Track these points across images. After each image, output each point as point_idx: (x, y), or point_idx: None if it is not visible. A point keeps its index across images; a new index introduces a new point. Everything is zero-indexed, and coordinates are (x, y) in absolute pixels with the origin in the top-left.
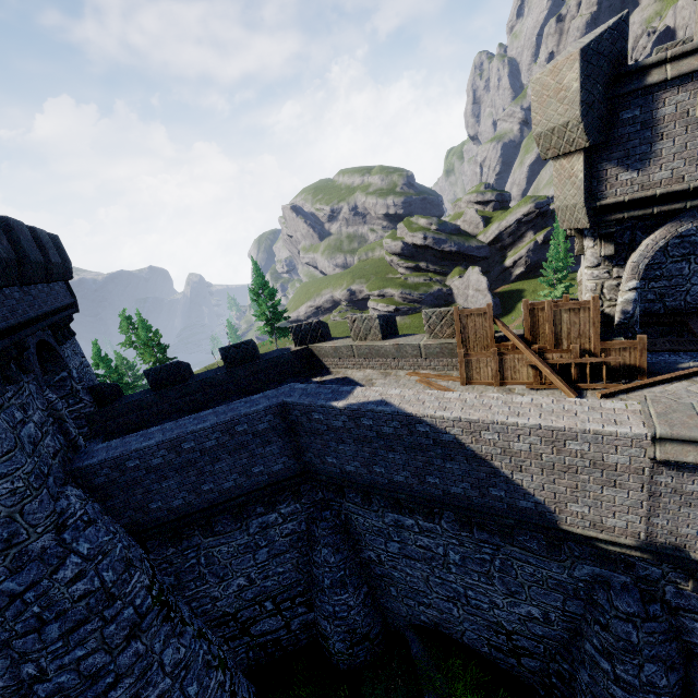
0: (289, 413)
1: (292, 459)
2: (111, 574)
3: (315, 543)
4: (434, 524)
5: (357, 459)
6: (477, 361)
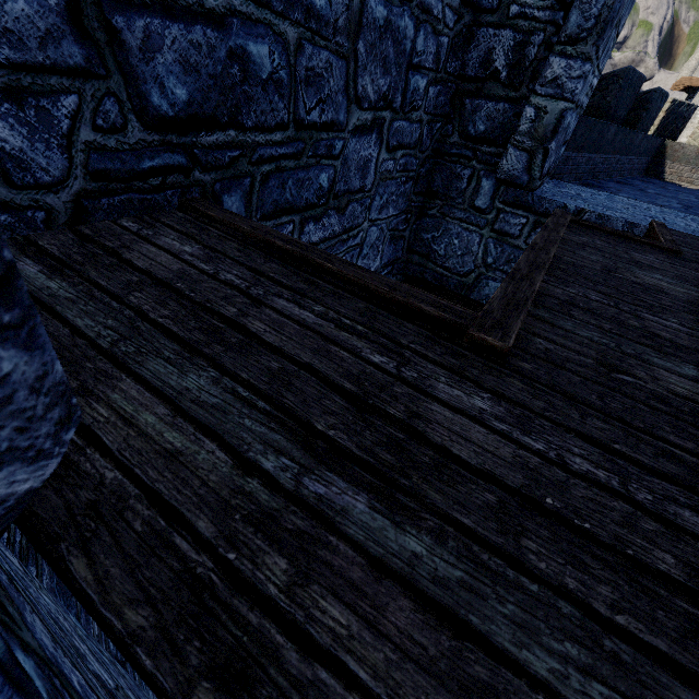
0: None
1: None
2: None
3: None
4: None
5: None
6: None
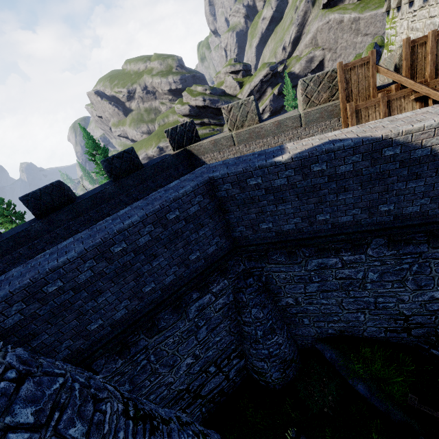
0: (217, 190)
1: (223, 238)
2: (79, 426)
3: (244, 307)
4: (359, 254)
5: (298, 215)
6: (365, 109)
